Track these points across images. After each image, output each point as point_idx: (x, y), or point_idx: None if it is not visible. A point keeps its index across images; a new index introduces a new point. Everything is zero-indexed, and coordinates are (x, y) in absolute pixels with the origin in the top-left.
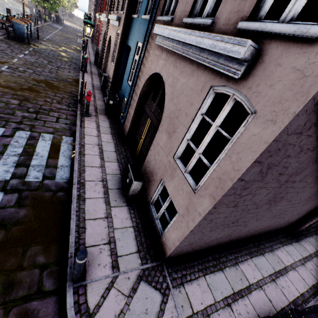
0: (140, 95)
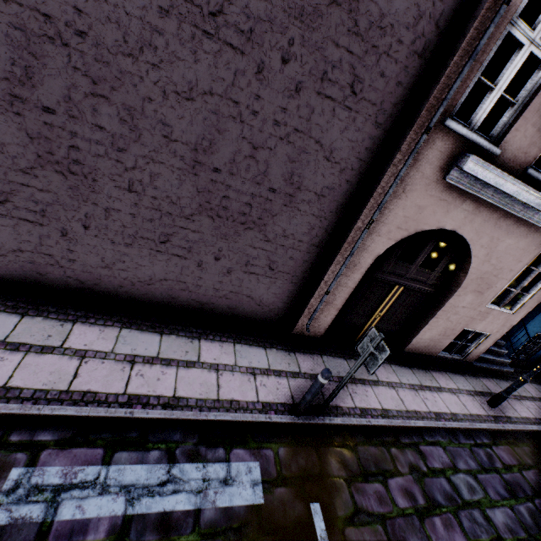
0: None
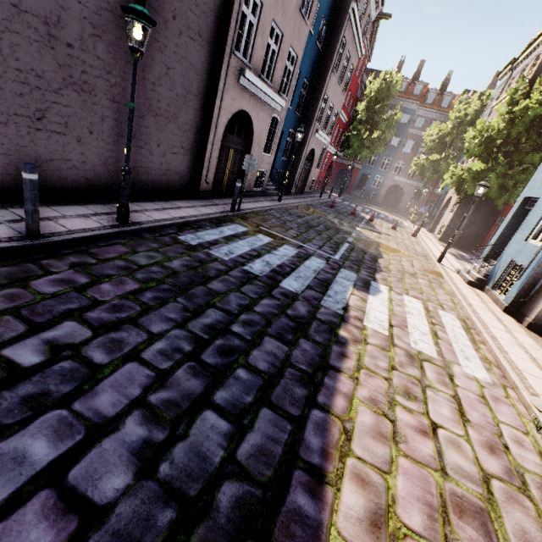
0: None
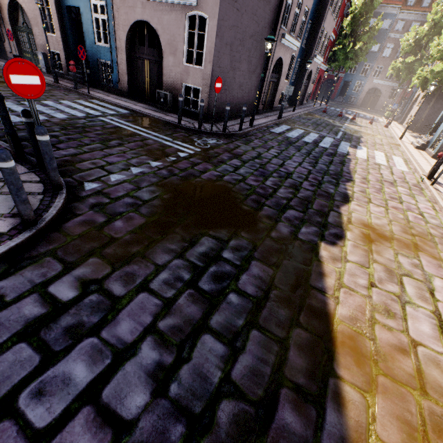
0: (126, 46)
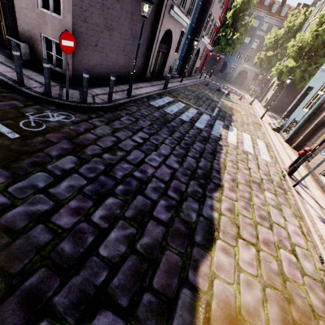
0: None
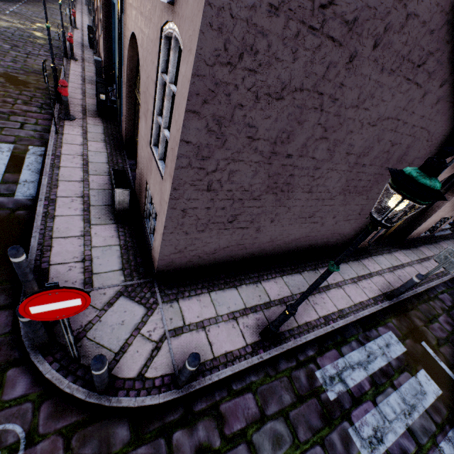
0: (128, 75)
